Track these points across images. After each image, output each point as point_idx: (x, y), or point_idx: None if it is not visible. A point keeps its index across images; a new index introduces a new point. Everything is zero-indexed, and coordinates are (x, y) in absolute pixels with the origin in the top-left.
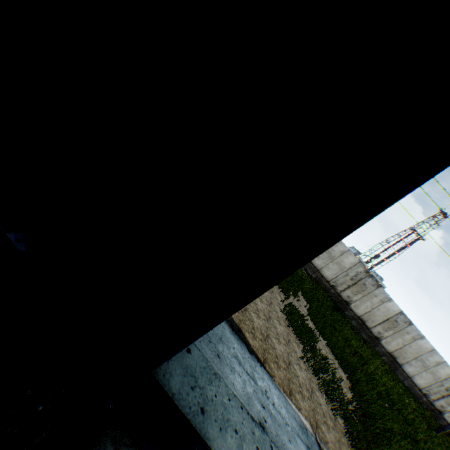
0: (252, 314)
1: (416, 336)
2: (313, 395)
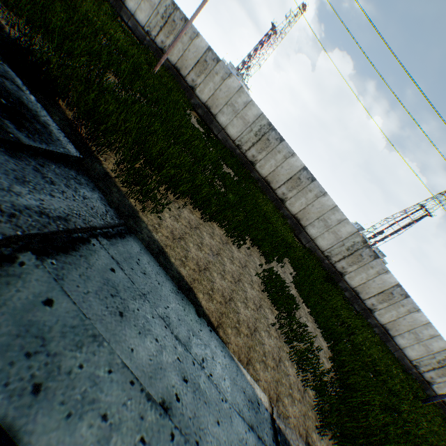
0: (215, 275)
1: (412, 309)
2: (280, 365)
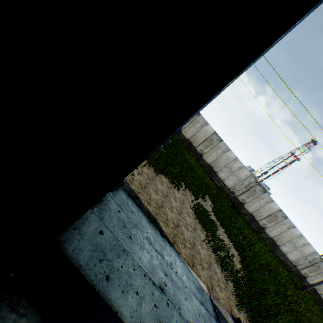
0: (167, 209)
1: (290, 226)
2: (211, 266)
